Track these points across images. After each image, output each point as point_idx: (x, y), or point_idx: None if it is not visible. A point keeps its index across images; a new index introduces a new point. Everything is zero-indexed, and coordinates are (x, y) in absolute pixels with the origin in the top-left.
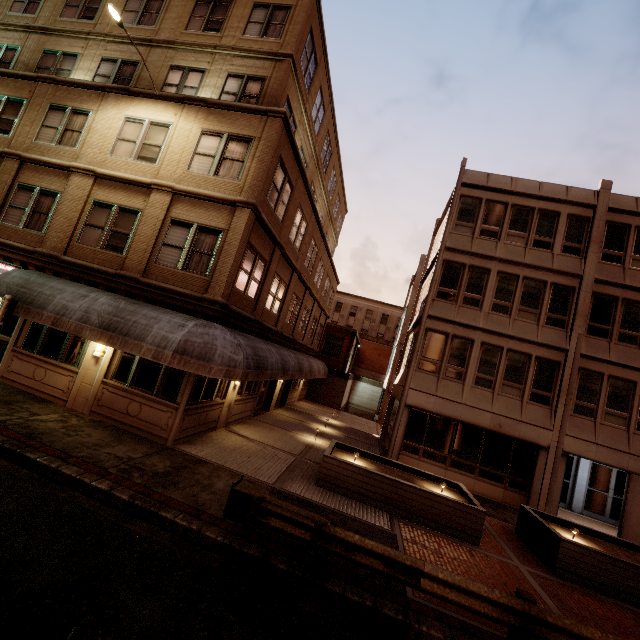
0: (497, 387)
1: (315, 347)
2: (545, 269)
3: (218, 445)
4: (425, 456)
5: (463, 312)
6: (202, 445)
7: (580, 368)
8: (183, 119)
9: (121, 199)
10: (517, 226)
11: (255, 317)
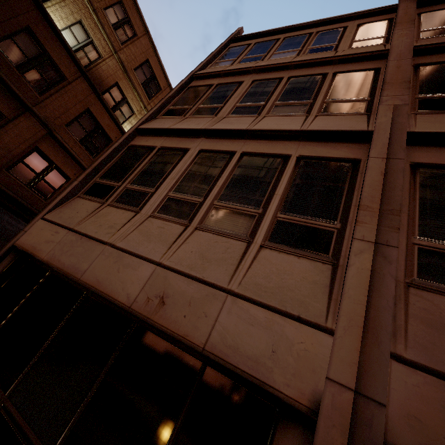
0: (200, 215)
1: None
2: (323, 62)
3: None
4: None
5: (187, 120)
6: None
7: (417, 164)
8: None
9: None
10: (288, 47)
11: None
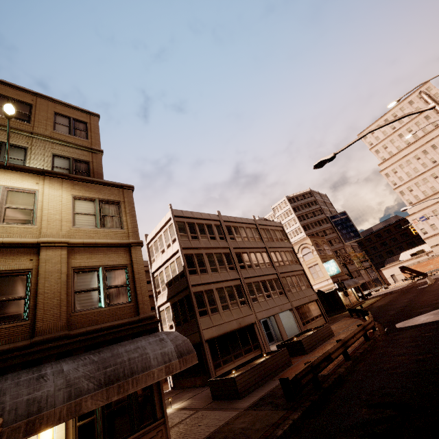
0: (230, 306)
1: None
2: (219, 248)
3: None
4: (224, 363)
5: (203, 277)
6: None
7: (246, 283)
8: (48, 187)
9: None
10: (202, 232)
11: None
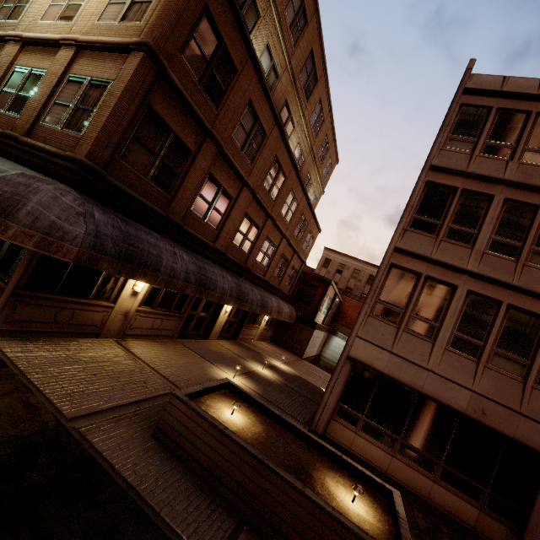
0: (485, 356)
1: (285, 290)
2: None
3: (69, 352)
4: (365, 430)
5: (445, 248)
6: (42, 346)
7: None
8: None
9: (36, 62)
10: None
11: (168, 214)
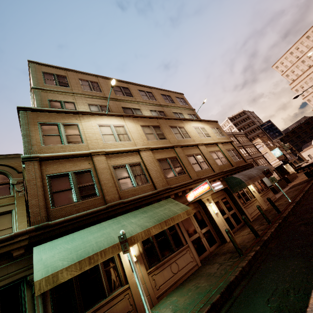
0: None
1: None
2: None
3: None
4: None
5: None
6: None
7: None
8: (204, 125)
9: (213, 149)
10: None
11: None
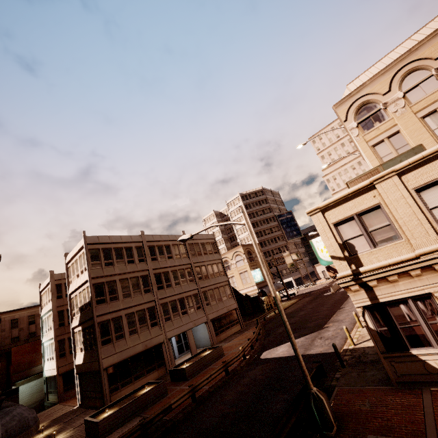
0: (139, 330)
1: None
2: (136, 271)
3: None
4: (123, 386)
5: (112, 305)
6: None
7: (161, 304)
8: None
9: None
10: (119, 257)
11: None
